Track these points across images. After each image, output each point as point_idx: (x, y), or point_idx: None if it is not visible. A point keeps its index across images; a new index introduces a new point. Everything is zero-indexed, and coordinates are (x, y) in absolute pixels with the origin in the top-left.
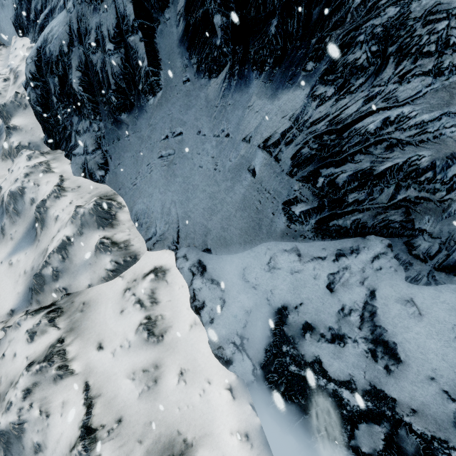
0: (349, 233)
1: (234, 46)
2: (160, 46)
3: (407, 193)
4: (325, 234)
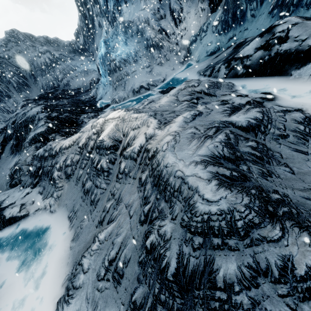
0: (16, 185)
1: (16, 148)
2: (6, 149)
3: (21, 173)
4: (12, 187)
